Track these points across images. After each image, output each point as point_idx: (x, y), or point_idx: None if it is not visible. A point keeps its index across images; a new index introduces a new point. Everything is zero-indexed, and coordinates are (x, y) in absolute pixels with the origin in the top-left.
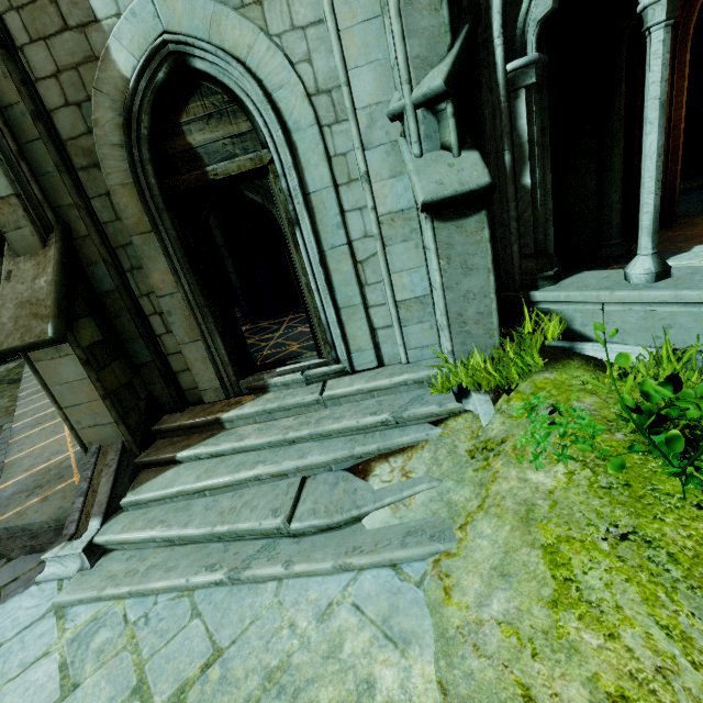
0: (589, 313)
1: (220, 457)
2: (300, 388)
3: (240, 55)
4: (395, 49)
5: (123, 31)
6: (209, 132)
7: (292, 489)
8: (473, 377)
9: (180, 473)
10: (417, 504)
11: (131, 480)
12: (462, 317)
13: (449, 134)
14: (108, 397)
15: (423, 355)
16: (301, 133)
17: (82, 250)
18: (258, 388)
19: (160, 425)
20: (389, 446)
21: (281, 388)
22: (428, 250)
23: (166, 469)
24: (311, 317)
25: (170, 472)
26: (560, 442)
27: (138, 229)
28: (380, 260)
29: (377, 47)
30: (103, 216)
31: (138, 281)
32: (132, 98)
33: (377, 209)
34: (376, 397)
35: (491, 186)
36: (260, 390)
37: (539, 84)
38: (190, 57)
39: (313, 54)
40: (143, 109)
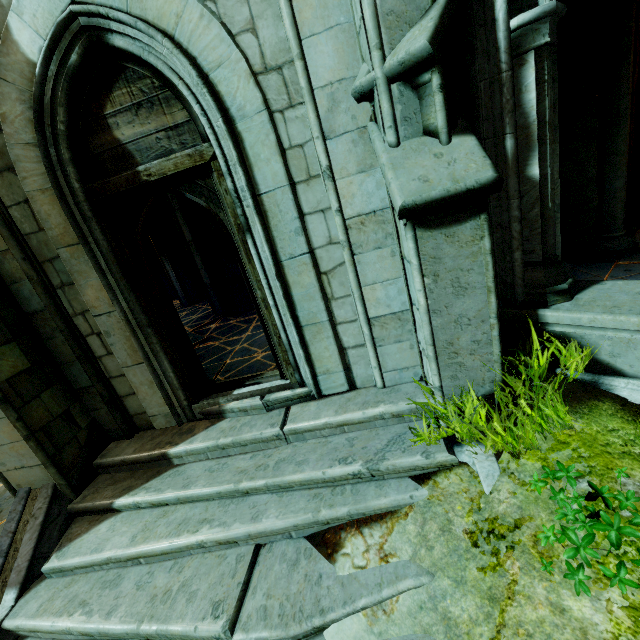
0: (622, 342)
1: (162, 507)
2: (259, 415)
3: (166, 27)
4: (362, 9)
5: (23, 3)
6: (139, 124)
7: (241, 566)
8: (472, 430)
9: (115, 529)
10: (402, 612)
11: (61, 533)
12: (454, 347)
13: (435, 114)
14: (32, 437)
15: (402, 378)
16: (247, 121)
17: (4, 266)
18: (213, 413)
19: (103, 459)
20: (363, 511)
21: (239, 414)
22: (408, 263)
23: (101, 520)
24: (270, 335)
25: (105, 526)
26: (610, 549)
27: (65, 240)
28: (348, 271)
29: (337, 8)
30: (24, 227)
31: (71, 299)
32: (41, 86)
33: (343, 210)
34: (346, 431)
35: (496, 182)
36: (216, 415)
37: (553, 44)
38: (107, 33)
39: (258, 21)
40: (57, 99)
